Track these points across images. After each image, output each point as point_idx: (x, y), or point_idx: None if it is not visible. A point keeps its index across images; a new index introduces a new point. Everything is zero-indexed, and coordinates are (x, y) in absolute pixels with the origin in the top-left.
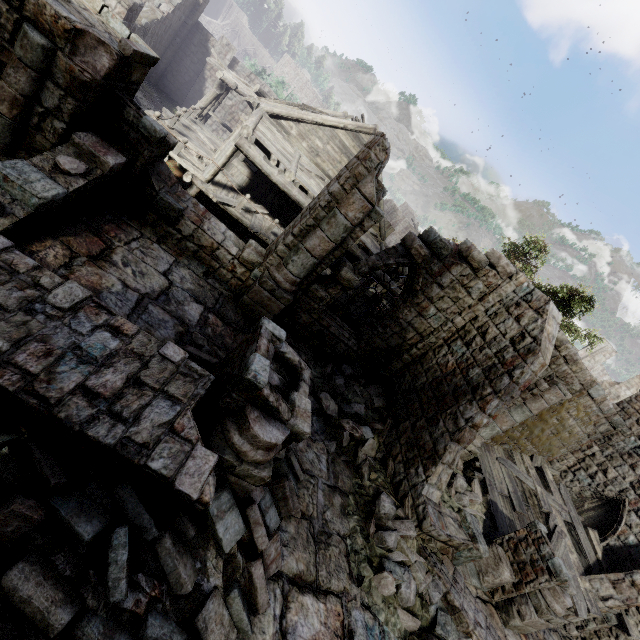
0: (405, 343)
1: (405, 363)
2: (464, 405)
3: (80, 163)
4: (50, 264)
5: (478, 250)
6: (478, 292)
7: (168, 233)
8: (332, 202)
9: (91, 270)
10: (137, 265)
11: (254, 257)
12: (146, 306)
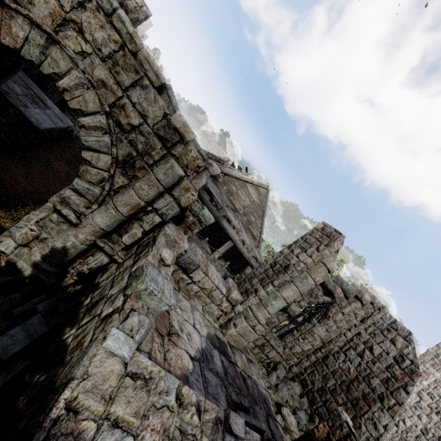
0: (313, 348)
1: (311, 362)
2: (377, 412)
3: (172, 253)
4: (160, 363)
5: (368, 295)
6: (360, 316)
7: (182, 279)
8: (304, 268)
9: (175, 352)
10: (184, 326)
11: (239, 297)
12: (205, 375)
